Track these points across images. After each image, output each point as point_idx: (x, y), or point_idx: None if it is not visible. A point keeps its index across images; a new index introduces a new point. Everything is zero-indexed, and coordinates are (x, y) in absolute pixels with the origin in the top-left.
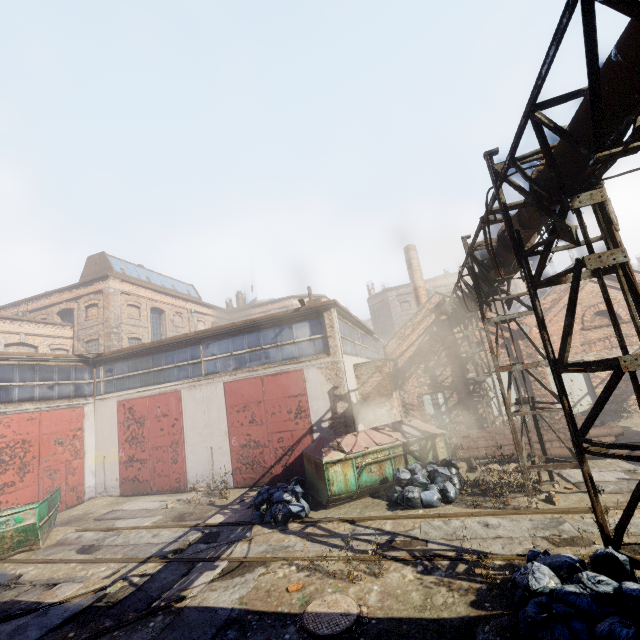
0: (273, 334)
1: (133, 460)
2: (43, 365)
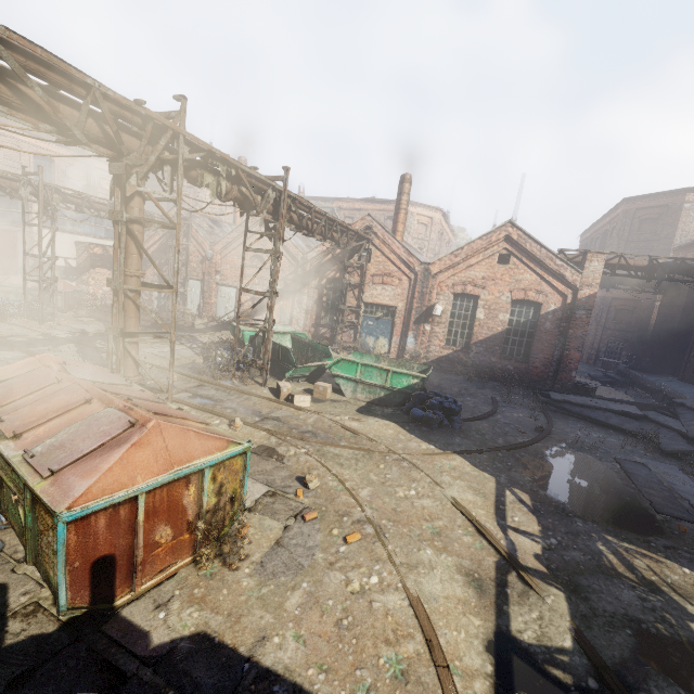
0: (9, 202)
1: None
2: None
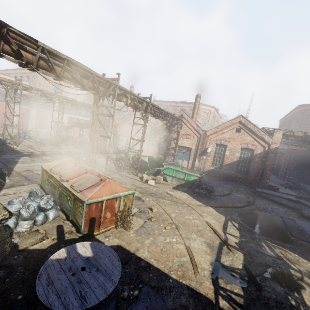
0: (46, 101)
1: (21, 123)
2: (1, 92)
